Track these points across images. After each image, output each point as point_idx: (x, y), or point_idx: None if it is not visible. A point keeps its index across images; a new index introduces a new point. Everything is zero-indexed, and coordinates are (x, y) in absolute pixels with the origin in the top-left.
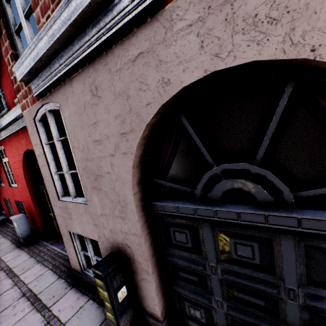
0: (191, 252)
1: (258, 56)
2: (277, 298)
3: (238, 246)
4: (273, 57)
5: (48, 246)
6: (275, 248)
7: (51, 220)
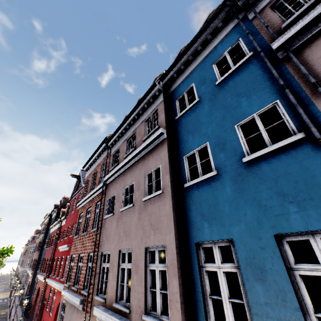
0: None
1: None
2: None
3: None
4: None
5: None
6: None
7: None
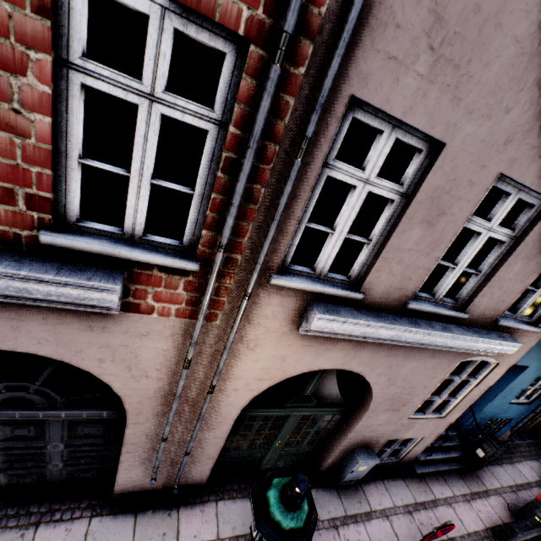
0: None
1: (36, 352)
2: (47, 451)
3: (16, 429)
4: (46, 355)
5: None
6: (48, 426)
7: None
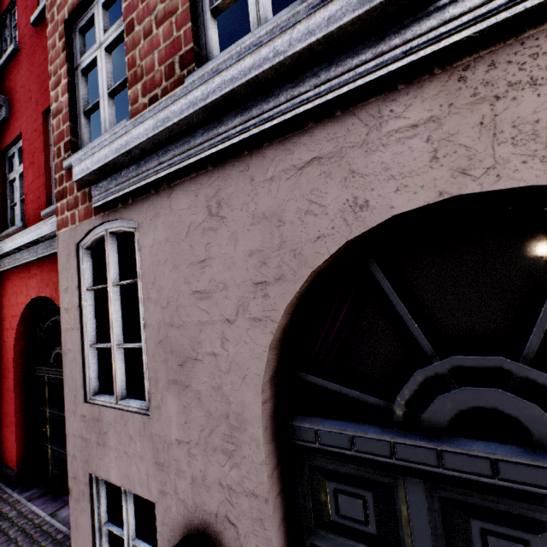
0: None
1: (544, 179)
2: None
3: (490, 539)
4: None
5: (22, 505)
6: None
7: (42, 443)
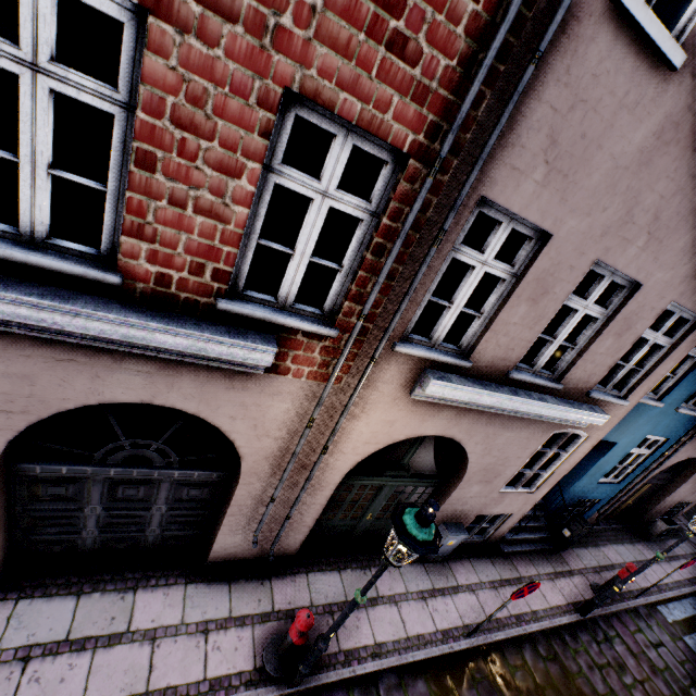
0: (68, 501)
1: (180, 408)
2: (149, 514)
3: (127, 489)
4: (188, 411)
5: None
6: (157, 487)
7: None
